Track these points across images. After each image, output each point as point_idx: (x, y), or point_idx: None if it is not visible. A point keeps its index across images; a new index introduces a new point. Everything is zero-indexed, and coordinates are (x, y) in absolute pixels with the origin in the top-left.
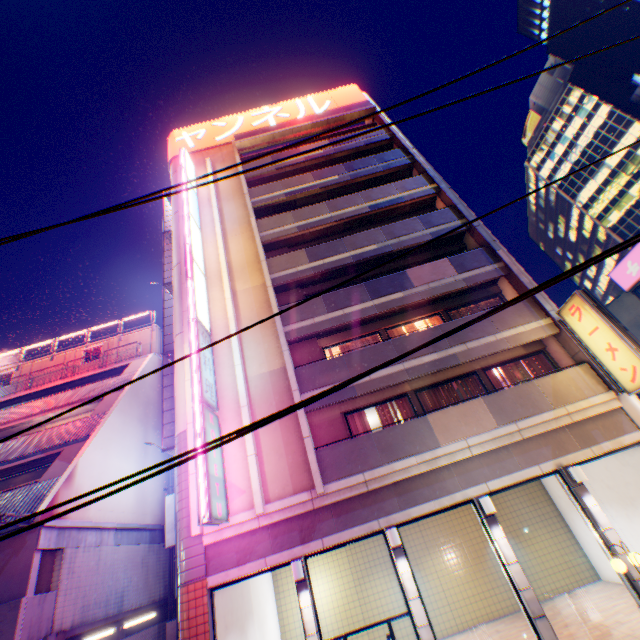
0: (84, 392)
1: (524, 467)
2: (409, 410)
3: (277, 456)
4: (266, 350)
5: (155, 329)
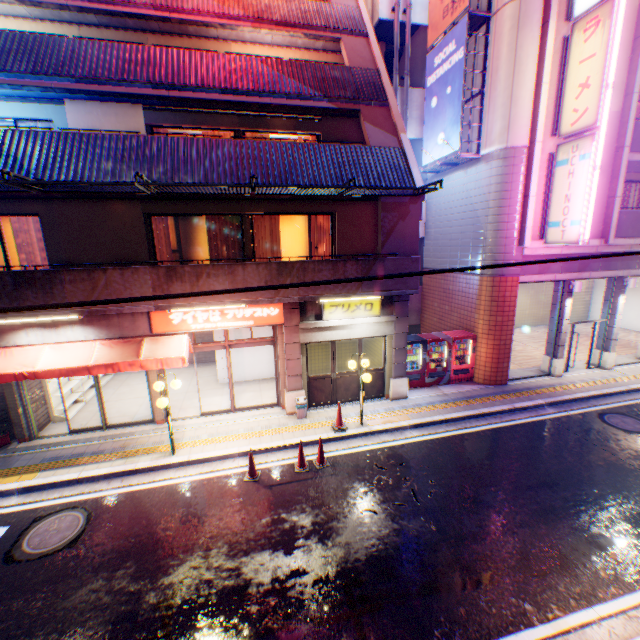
0: (293, 11)
1: None
2: None
3: None
4: None
5: None
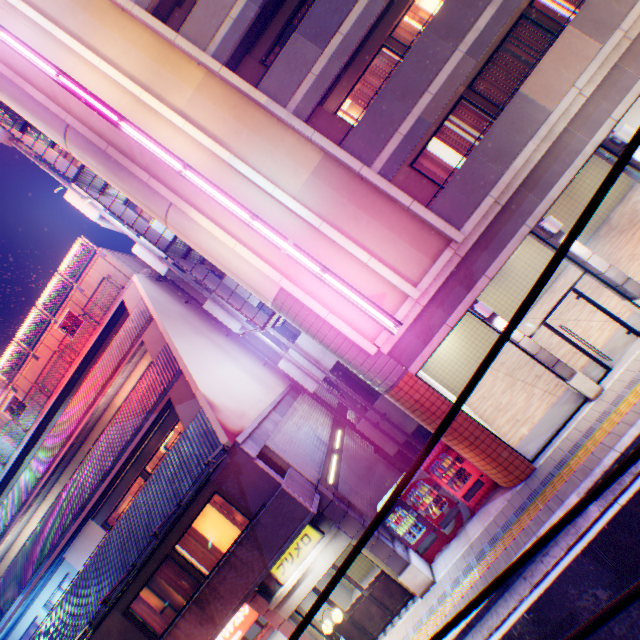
0: (115, 354)
1: None
2: (472, 115)
3: (391, 245)
4: (287, 155)
5: (106, 255)
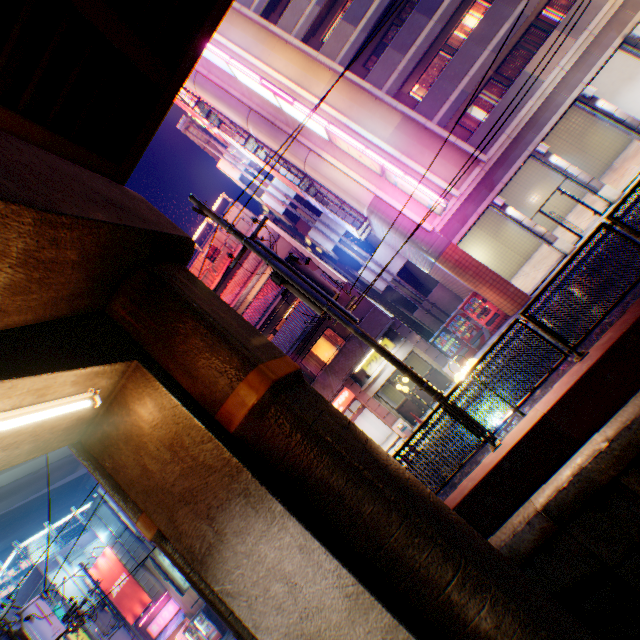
0: (252, 263)
1: (601, 56)
2: (497, 90)
3: (442, 168)
4: (380, 119)
5: (238, 206)
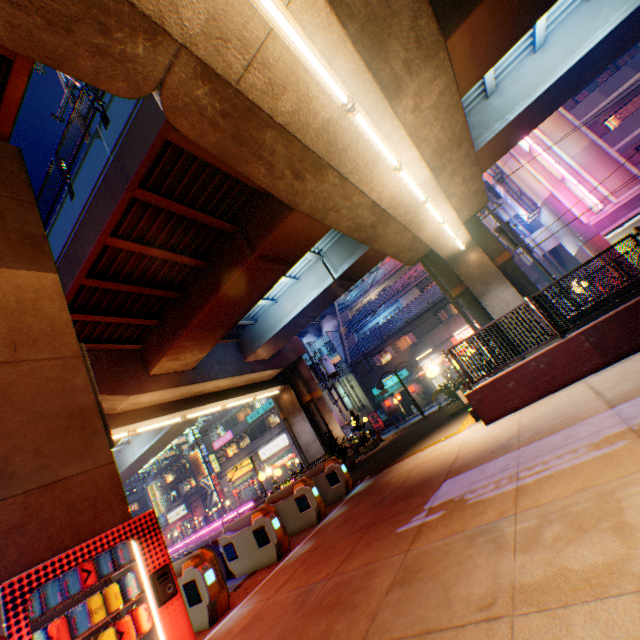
0: None
1: None
2: None
3: (609, 182)
4: (571, 141)
5: None
